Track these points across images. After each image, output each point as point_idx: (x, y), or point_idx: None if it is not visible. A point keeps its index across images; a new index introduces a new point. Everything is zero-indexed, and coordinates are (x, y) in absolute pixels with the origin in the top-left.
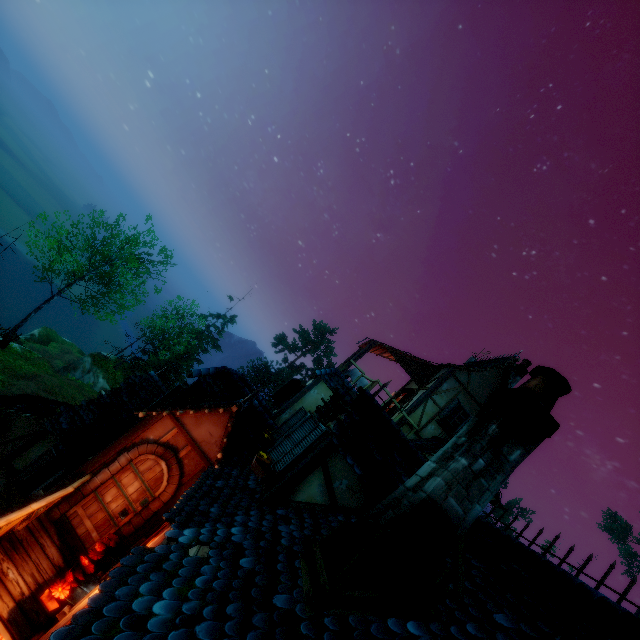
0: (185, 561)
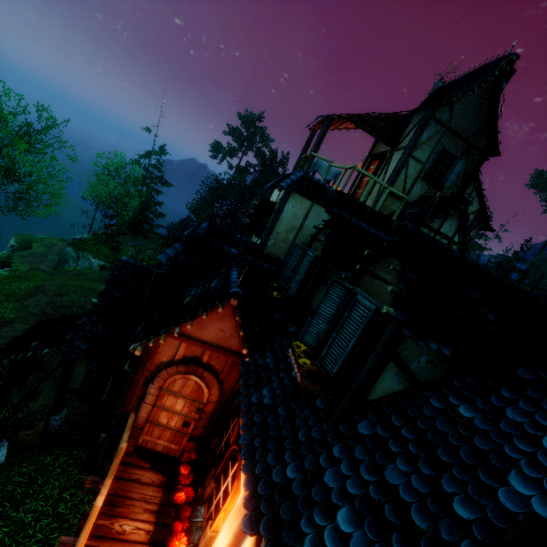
0: None
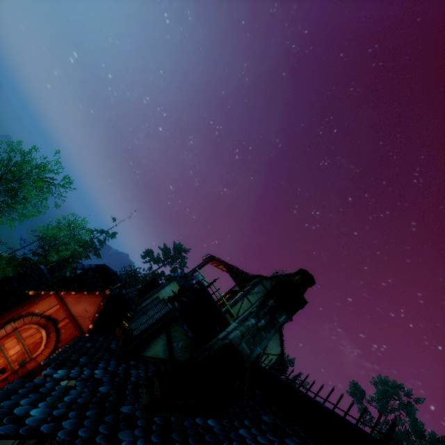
0: (57, 387)
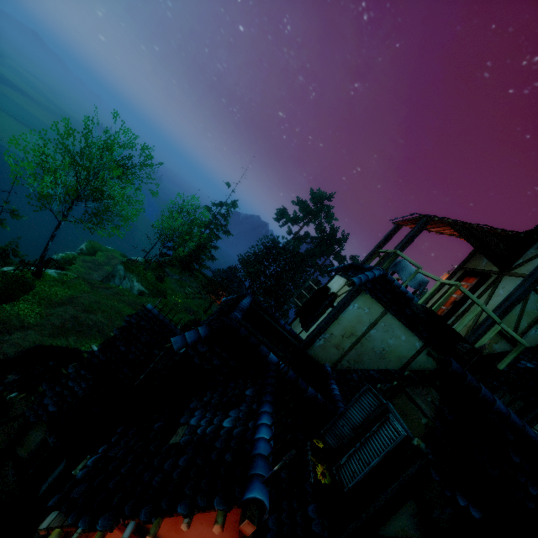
0: None
